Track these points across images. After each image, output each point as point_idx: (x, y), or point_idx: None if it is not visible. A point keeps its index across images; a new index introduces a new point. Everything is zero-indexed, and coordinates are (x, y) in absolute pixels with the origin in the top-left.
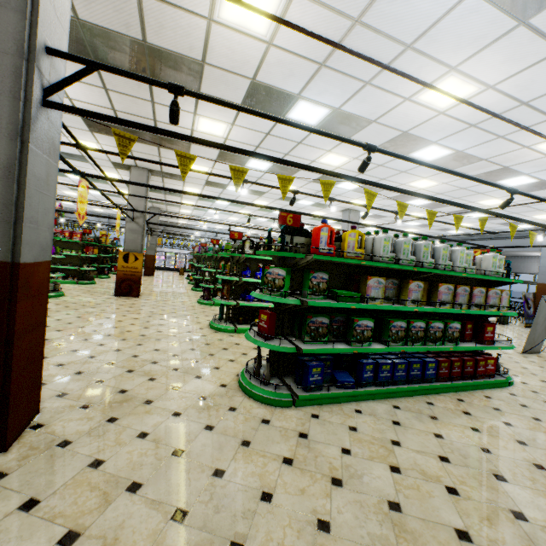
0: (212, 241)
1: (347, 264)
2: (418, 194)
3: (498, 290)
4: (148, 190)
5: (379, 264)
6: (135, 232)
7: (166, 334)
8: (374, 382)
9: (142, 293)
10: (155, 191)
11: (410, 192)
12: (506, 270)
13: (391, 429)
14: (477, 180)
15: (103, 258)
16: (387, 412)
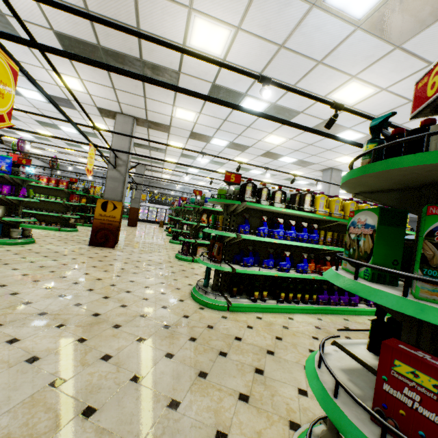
0: (194, 191)
1: None
2: None
3: None
4: (133, 139)
5: None
6: (116, 180)
7: (131, 313)
8: None
9: (119, 243)
10: (141, 146)
11: None
12: None
13: None
14: None
15: (90, 208)
16: None
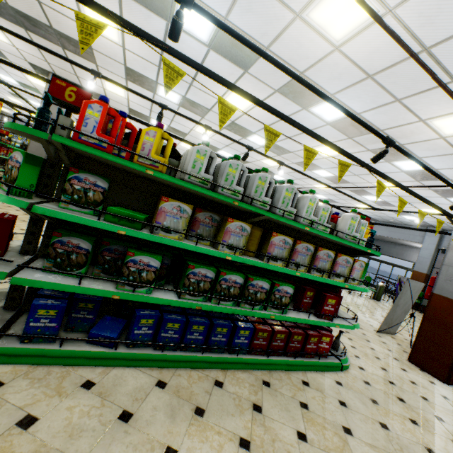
0: None
1: (160, 181)
2: (256, 100)
3: (350, 258)
4: None
5: (178, 180)
6: None
7: None
8: (148, 343)
9: None
10: None
11: (244, 92)
12: (369, 240)
13: (99, 430)
14: (345, 111)
15: None
16: (136, 392)
